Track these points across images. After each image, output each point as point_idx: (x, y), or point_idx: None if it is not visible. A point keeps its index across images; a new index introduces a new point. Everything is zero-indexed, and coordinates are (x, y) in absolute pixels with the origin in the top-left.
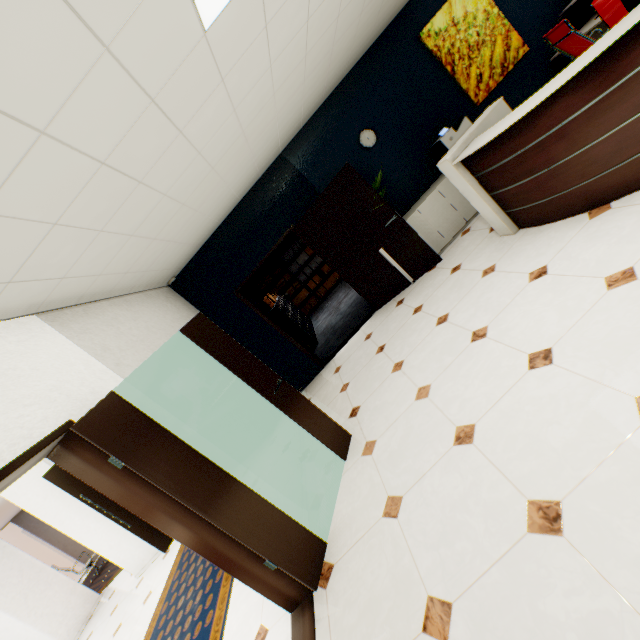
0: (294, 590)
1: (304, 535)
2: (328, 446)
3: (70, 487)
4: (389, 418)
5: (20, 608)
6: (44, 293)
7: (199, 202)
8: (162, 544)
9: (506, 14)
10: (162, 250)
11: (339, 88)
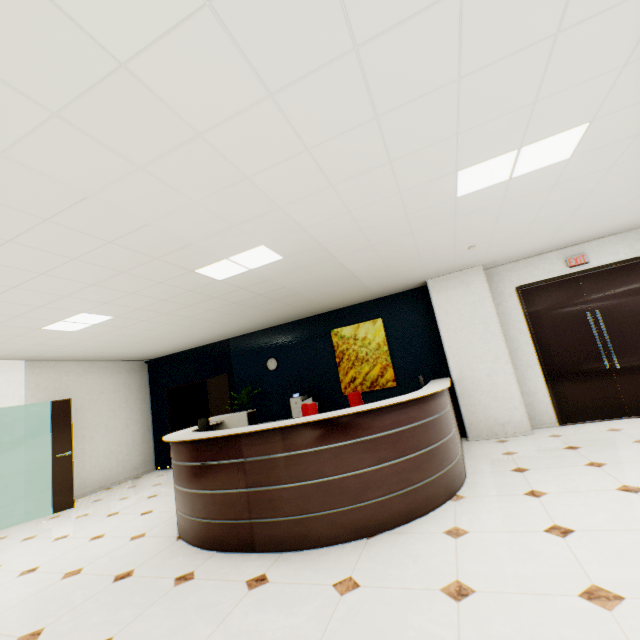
0: None
1: None
2: (53, 499)
3: None
4: (74, 513)
5: None
6: (28, 357)
7: (138, 347)
8: None
9: (394, 354)
10: (118, 354)
11: (275, 327)
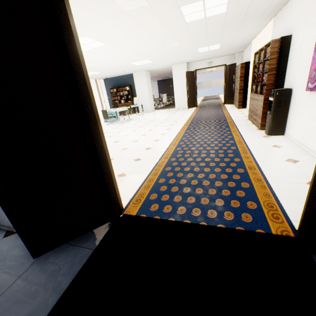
0: None
1: None
2: None
3: (187, 78)
4: None
5: (149, 95)
6: None
7: None
8: (188, 107)
9: None
10: None
11: None
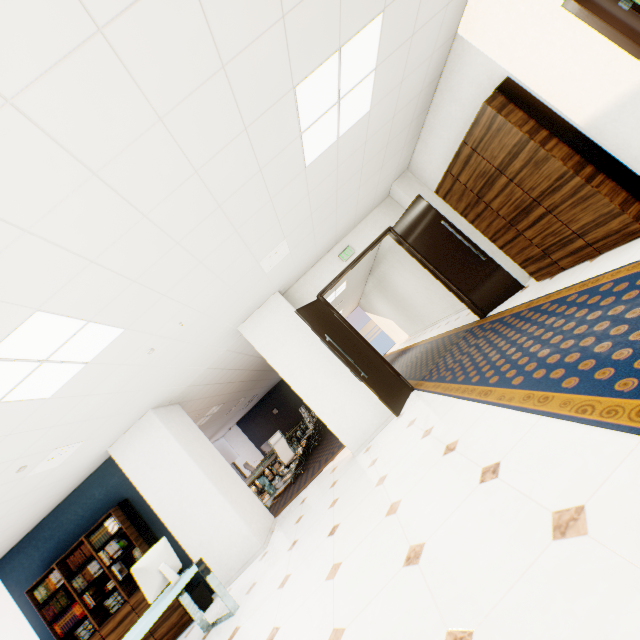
0: None
1: None
2: None
3: (315, 327)
4: None
5: (218, 484)
6: None
7: None
8: (393, 407)
9: None
10: None
11: None
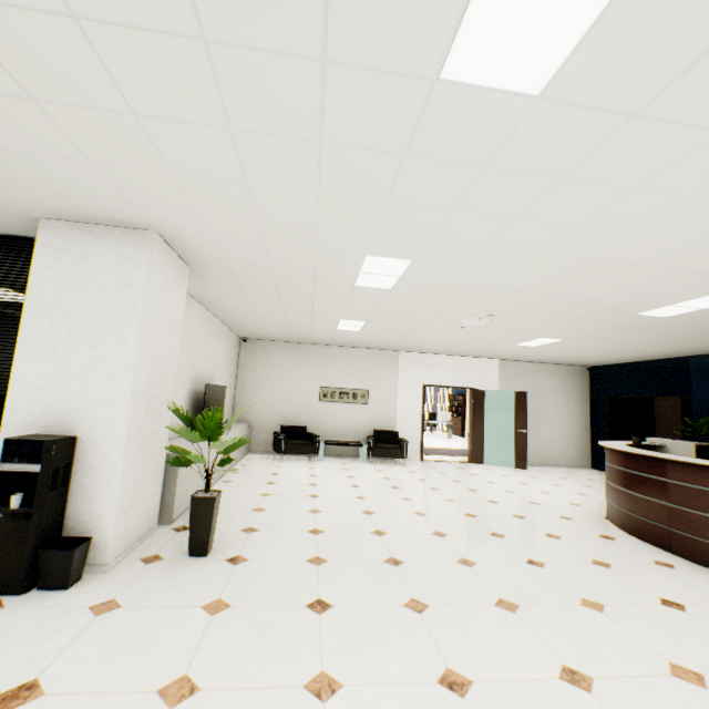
0: (470, 458)
1: (481, 455)
2: (514, 459)
3: None
4: (527, 473)
5: None
6: (501, 358)
7: (580, 357)
8: None
9: None
10: (562, 360)
11: None
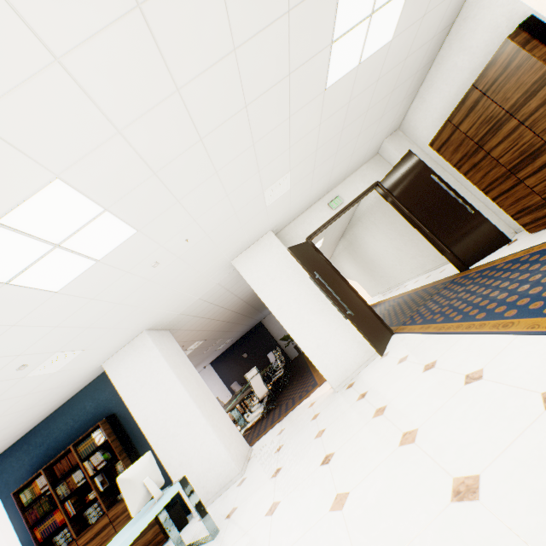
0: None
1: None
2: None
3: (305, 265)
4: None
5: (202, 407)
6: None
7: None
8: (377, 346)
9: None
10: None
11: None
